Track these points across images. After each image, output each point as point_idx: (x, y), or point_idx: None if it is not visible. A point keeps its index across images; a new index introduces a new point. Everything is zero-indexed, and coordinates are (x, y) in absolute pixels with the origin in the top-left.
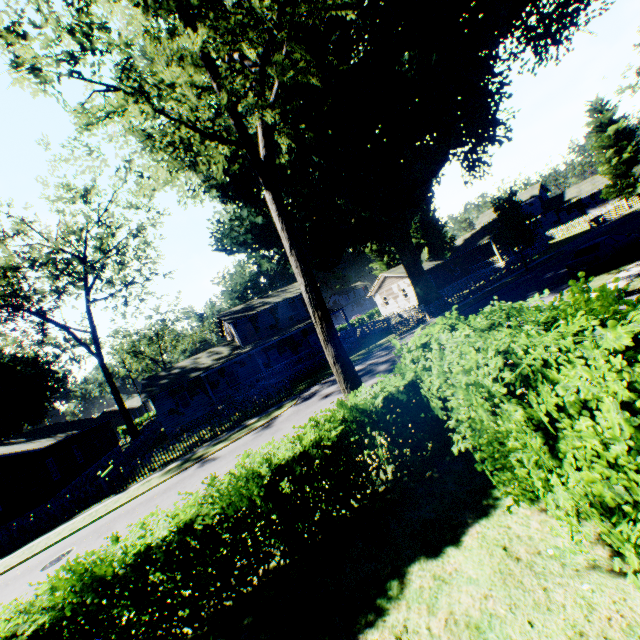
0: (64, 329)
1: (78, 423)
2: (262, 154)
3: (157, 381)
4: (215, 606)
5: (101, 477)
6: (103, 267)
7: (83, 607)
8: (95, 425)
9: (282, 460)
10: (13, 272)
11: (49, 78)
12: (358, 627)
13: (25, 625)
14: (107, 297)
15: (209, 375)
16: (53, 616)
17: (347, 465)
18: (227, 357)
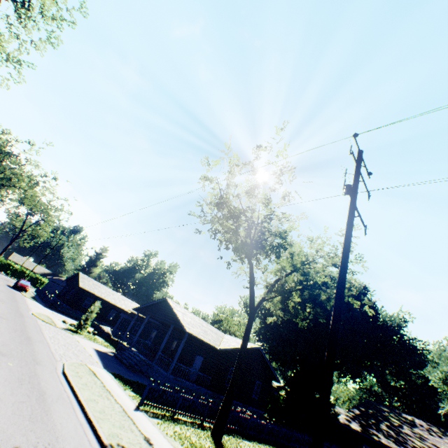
0: None
1: None
2: None
3: None
4: None
5: None
6: None
7: None
8: None
9: None
10: None
11: None
12: None
13: None
14: None
15: None
16: None
17: None
18: None
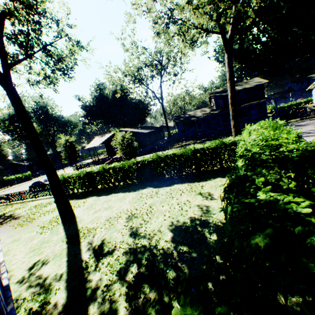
0: (152, 92)
1: (154, 127)
2: (228, 34)
3: (179, 118)
4: (177, 170)
5: (159, 145)
6: (167, 67)
7: (157, 160)
8: (158, 129)
9: (198, 148)
10: (140, 70)
11: (160, 33)
12: (201, 181)
13: (149, 159)
14: (167, 80)
15: (198, 120)
16: (153, 159)
17: (214, 155)
18: (207, 114)
